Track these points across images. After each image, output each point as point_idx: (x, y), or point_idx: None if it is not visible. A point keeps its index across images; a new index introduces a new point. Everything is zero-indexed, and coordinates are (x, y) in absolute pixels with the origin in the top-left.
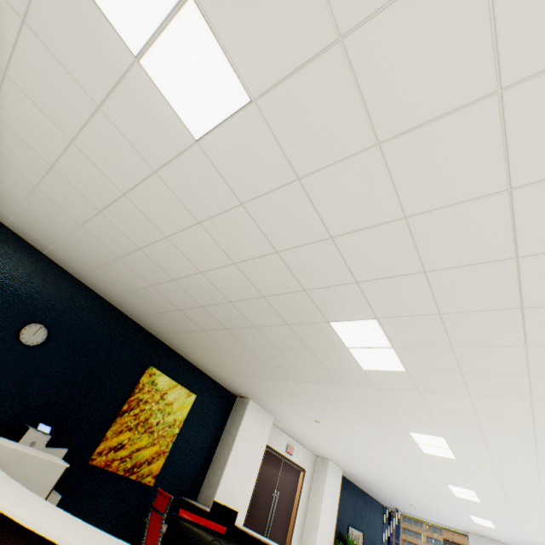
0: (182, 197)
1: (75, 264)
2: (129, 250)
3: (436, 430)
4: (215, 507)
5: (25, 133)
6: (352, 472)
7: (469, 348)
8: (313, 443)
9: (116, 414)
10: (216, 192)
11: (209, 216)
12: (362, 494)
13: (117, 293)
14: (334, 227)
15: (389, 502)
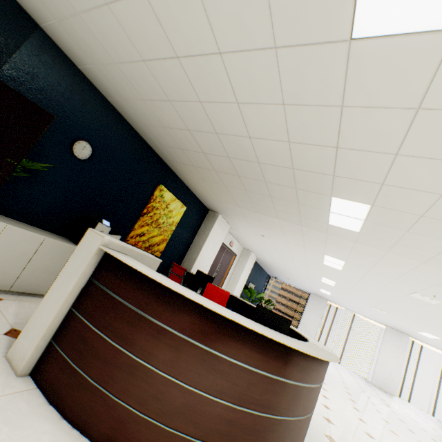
0: (285, 80)
1: (113, 89)
2: (186, 99)
3: (344, 258)
4: (199, 273)
5: None
6: (263, 259)
7: (418, 235)
8: (248, 243)
9: (139, 214)
10: (326, 89)
11: (298, 103)
12: (260, 269)
13: (146, 124)
14: (406, 149)
15: (273, 274)
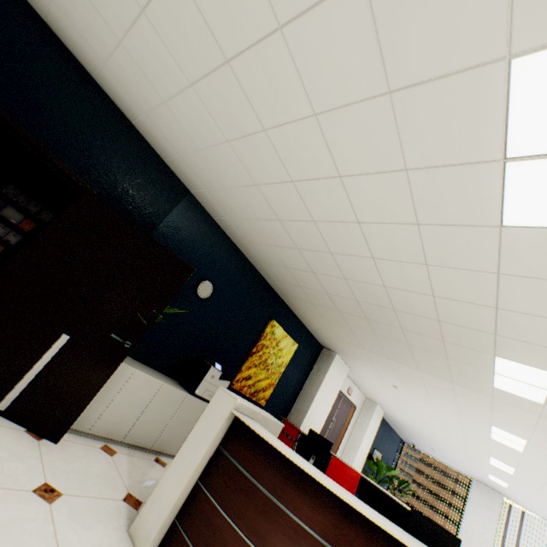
0: (428, 246)
1: (241, 234)
2: (315, 249)
3: (524, 435)
4: (312, 434)
5: (287, 154)
6: (393, 416)
7: None
8: (373, 392)
9: (247, 354)
10: (476, 258)
11: (444, 265)
12: (389, 428)
13: (267, 262)
14: None
15: (409, 439)
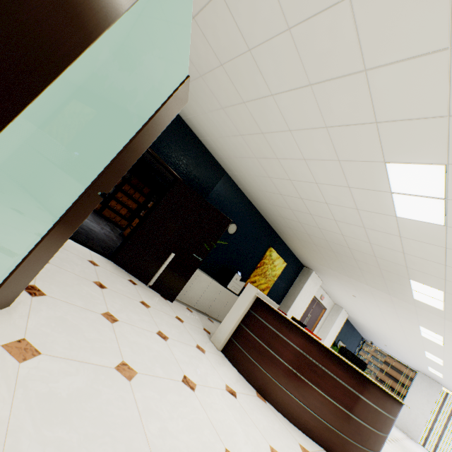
0: (363, 219)
1: (255, 197)
2: (301, 211)
3: (440, 333)
4: (293, 319)
5: (289, 169)
6: (355, 318)
7: None
8: (339, 299)
9: (254, 267)
10: (388, 228)
11: (373, 229)
12: (352, 328)
13: (270, 213)
14: (450, 264)
15: (368, 338)
